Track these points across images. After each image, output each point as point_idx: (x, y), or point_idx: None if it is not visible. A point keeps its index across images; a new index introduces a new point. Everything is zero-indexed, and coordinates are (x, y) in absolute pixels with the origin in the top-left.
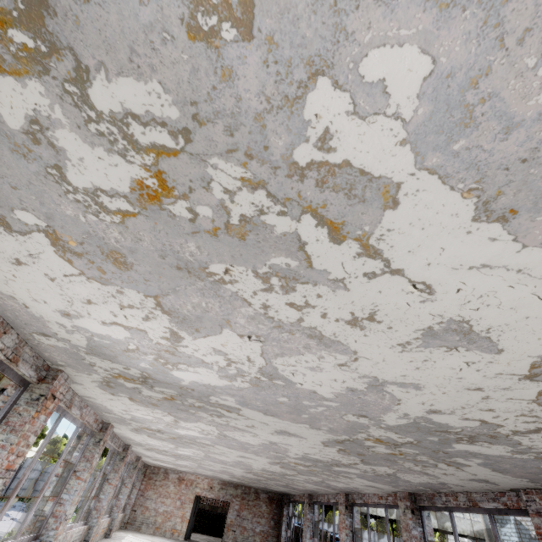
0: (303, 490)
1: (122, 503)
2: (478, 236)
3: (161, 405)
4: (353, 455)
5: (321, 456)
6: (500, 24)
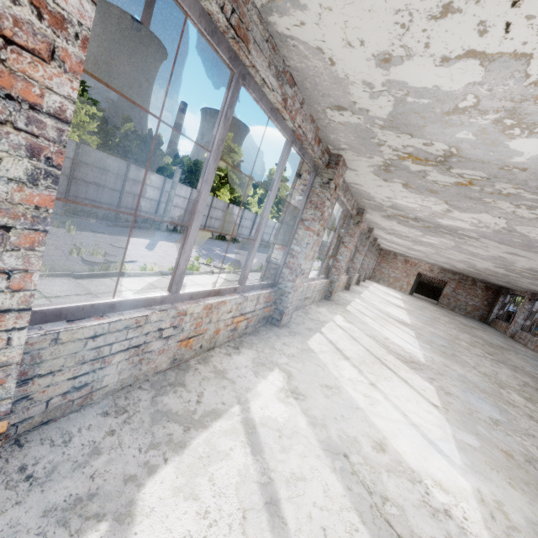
0: (526, 289)
1: (370, 267)
2: None
3: (418, 228)
4: None
5: None
6: None
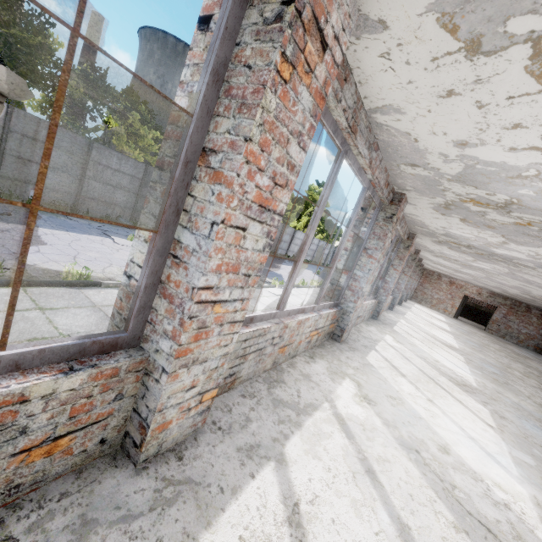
0: None
1: (412, 287)
2: None
3: (469, 254)
4: None
5: None
6: None
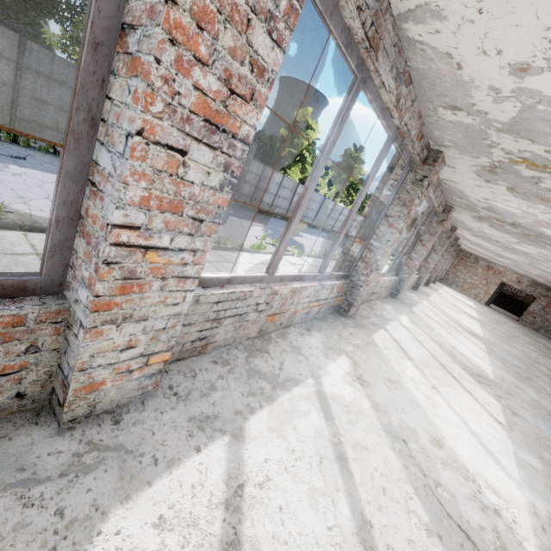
0: None
1: (444, 269)
2: None
3: (514, 234)
4: None
5: None
6: None
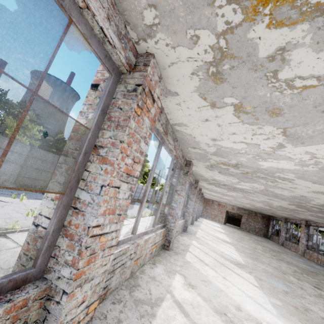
0: (281, 216)
1: (201, 209)
2: (315, 185)
3: (225, 188)
4: (303, 209)
5: (288, 207)
6: (304, 175)
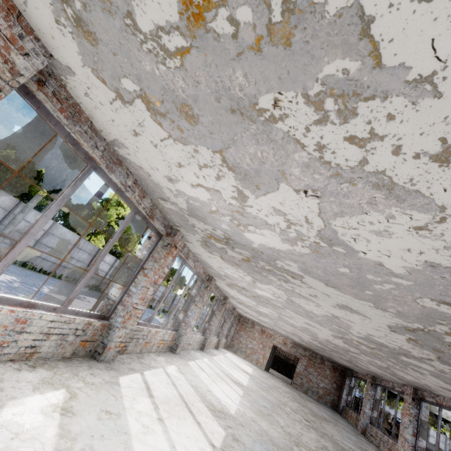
0: (366, 371)
1: (224, 332)
2: None
3: (241, 265)
4: (427, 349)
5: (386, 340)
6: None
